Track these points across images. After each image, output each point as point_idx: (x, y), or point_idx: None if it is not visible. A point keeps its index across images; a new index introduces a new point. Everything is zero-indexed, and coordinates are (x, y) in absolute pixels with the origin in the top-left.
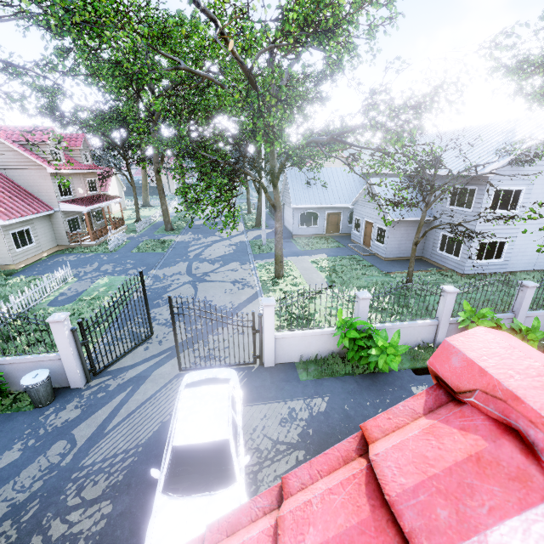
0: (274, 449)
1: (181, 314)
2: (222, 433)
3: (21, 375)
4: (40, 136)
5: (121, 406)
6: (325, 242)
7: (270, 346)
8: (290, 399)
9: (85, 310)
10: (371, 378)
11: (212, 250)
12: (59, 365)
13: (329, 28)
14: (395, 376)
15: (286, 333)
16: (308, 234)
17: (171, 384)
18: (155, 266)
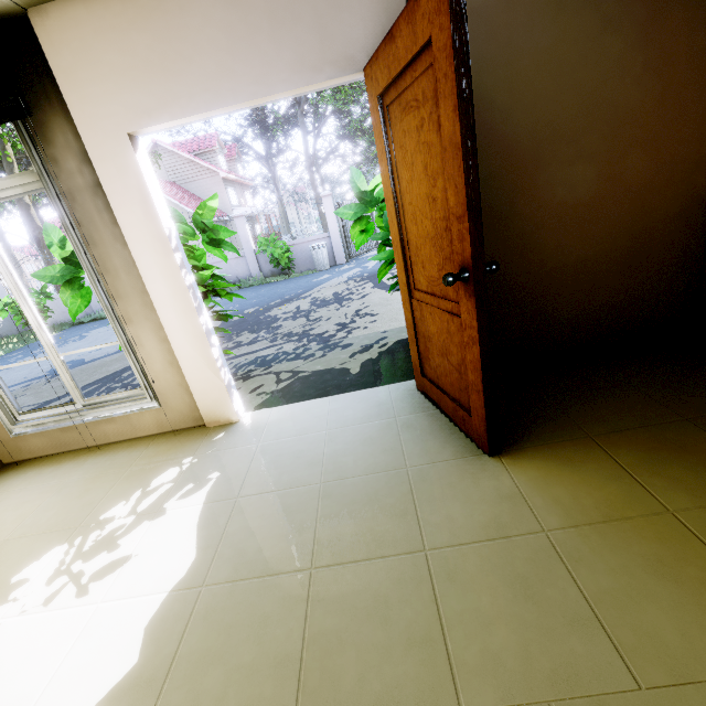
0: None
1: None
2: None
3: (299, 257)
4: (209, 143)
5: None
6: None
7: None
8: None
9: None
10: None
11: None
12: (327, 244)
13: None
14: None
15: None
16: None
17: None
18: None
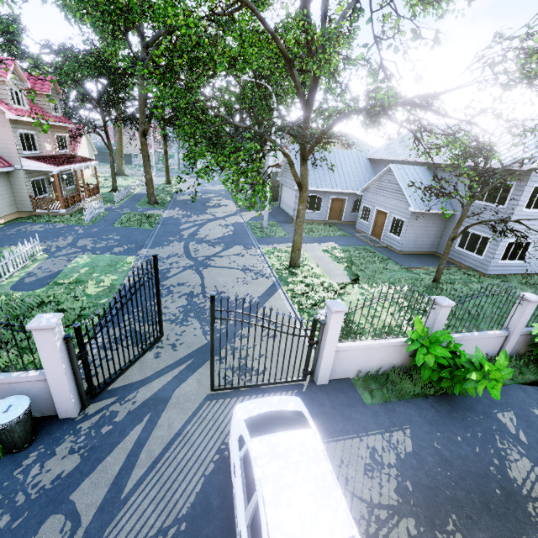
0: (372, 517)
1: (224, 319)
2: (341, 526)
3: None
4: None
5: (140, 449)
6: (331, 230)
7: (329, 360)
8: (364, 433)
9: (64, 298)
10: (447, 402)
11: (208, 230)
12: (43, 388)
13: None
14: (472, 399)
15: (349, 344)
16: (310, 219)
17: (203, 411)
18: (146, 245)
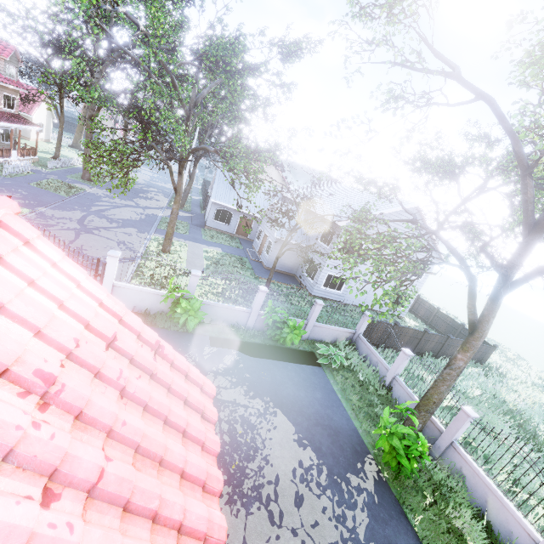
0: None
1: None
2: None
3: None
4: None
5: None
6: (229, 240)
7: (107, 290)
8: None
9: None
10: (181, 335)
11: (119, 211)
12: None
13: (233, 71)
14: (200, 338)
15: (125, 284)
16: (220, 229)
17: None
18: (48, 205)
